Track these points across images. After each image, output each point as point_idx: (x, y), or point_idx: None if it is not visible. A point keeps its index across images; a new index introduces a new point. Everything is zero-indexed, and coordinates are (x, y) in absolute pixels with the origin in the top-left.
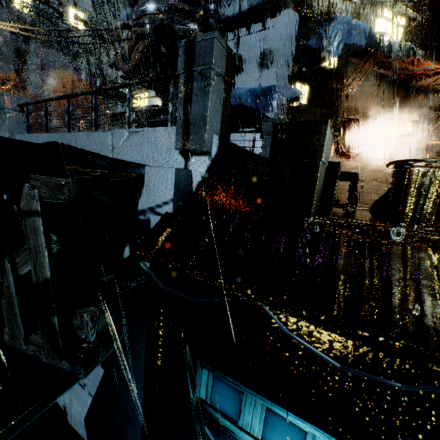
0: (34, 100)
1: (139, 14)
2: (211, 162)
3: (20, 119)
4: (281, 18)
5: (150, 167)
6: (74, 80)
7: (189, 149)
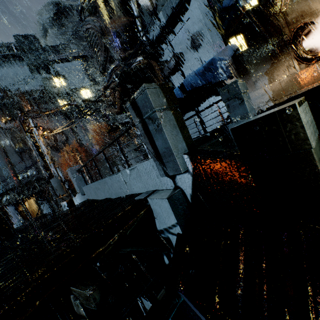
0: (88, 147)
1: (109, 76)
2: (192, 177)
3: (80, 177)
4: (192, 8)
5: (150, 199)
6: (100, 124)
7: (170, 175)
